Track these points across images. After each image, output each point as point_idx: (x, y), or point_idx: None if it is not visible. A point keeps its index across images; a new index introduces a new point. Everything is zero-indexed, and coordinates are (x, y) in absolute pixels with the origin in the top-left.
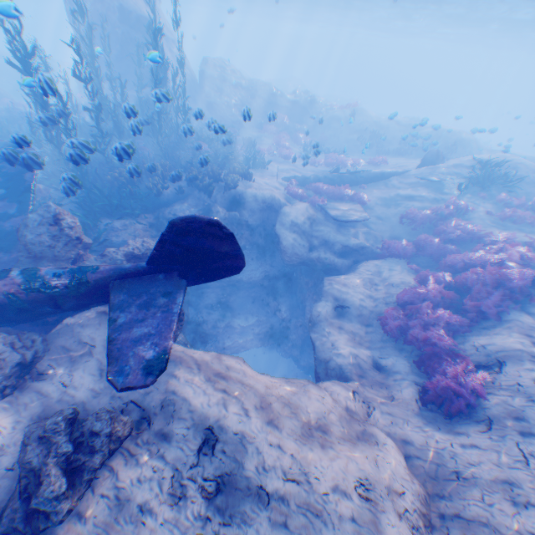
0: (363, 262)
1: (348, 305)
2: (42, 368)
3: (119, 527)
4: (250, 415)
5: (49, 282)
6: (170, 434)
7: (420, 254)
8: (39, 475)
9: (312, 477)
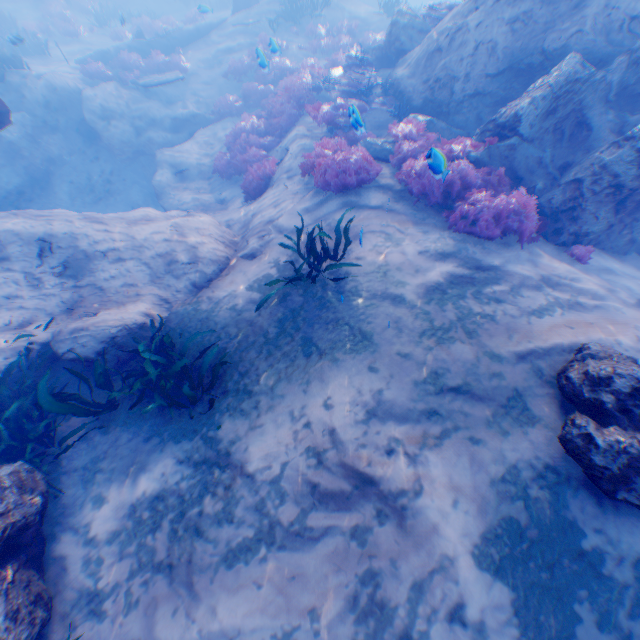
0: (199, 131)
1: (187, 168)
2: None
3: None
4: (76, 223)
5: None
6: (9, 257)
7: (250, 106)
8: None
9: (137, 237)
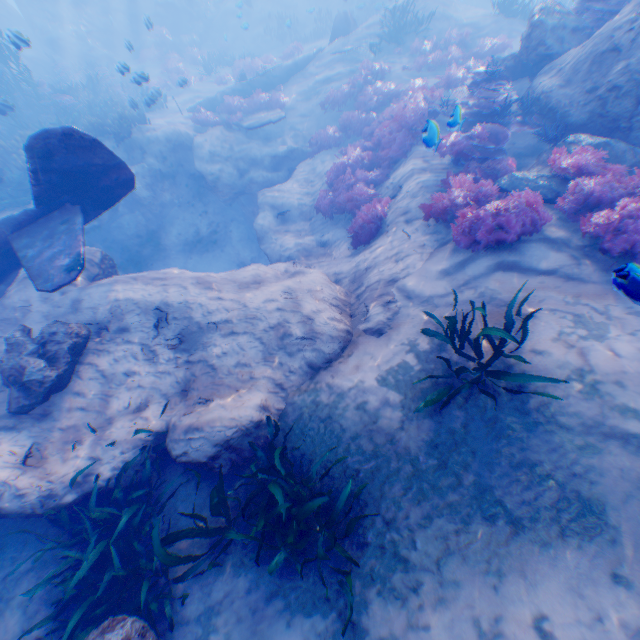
0: (297, 167)
1: (287, 208)
2: None
3: (112, 388)
4: (189, 289)
5: None
6: (128, 327)
7: (349, 136)
8: (20, 367)
9: (248, 304)
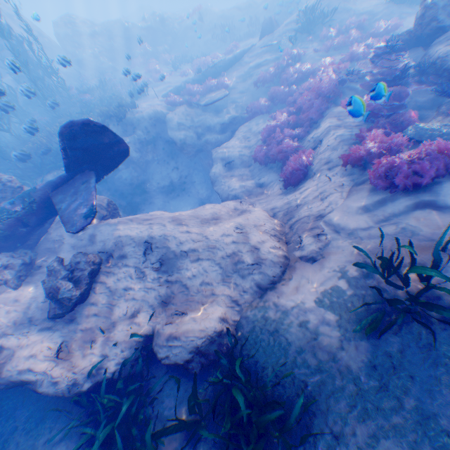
0: (238, 129)
1: (232, 160)
2: (39, 263)
3: (116, 300)
4: (167, 226)
5: (11, 211)
6: (126, 254)
7: (275, 104)
8: (56, 286)
9: (209, 236)
